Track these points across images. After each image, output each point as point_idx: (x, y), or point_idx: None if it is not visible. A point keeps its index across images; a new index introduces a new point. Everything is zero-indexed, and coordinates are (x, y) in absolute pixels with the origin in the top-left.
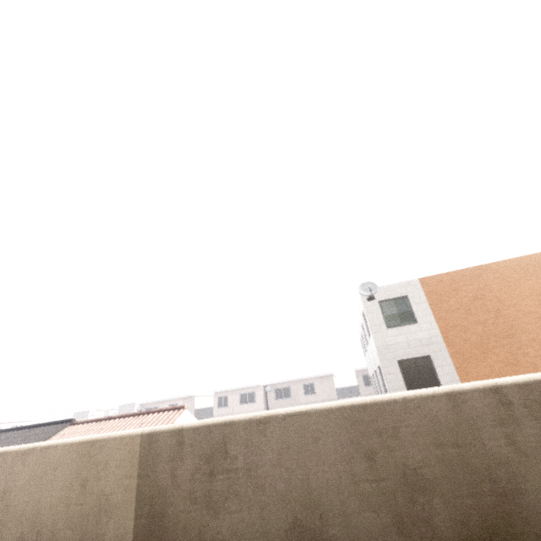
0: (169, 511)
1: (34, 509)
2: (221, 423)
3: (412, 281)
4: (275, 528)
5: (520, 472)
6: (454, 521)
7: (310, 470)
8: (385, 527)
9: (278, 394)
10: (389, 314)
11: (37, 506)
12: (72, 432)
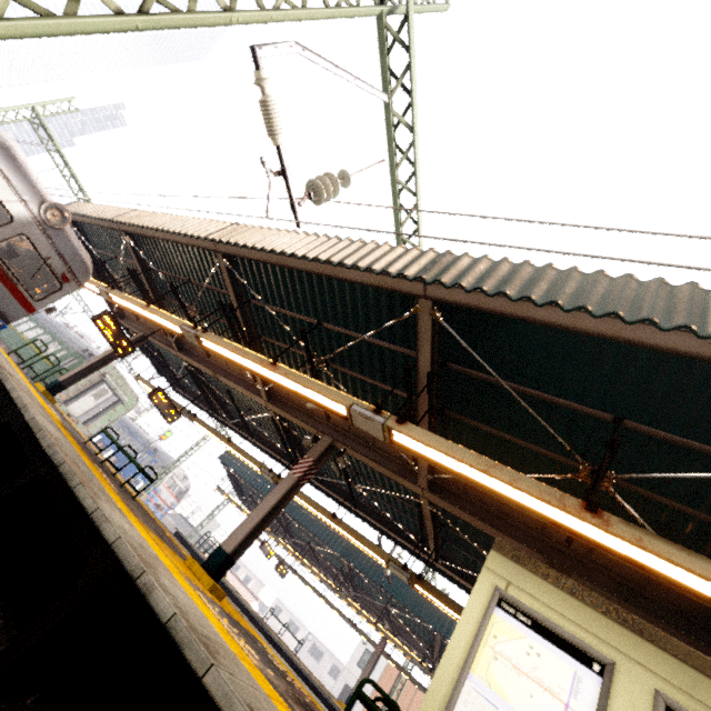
0: None
1: None
2: None
3: None
4: None
5: None
6: None
7: None
8: None
9: (313, 649)
10: (364, 659)
11: None
12: None
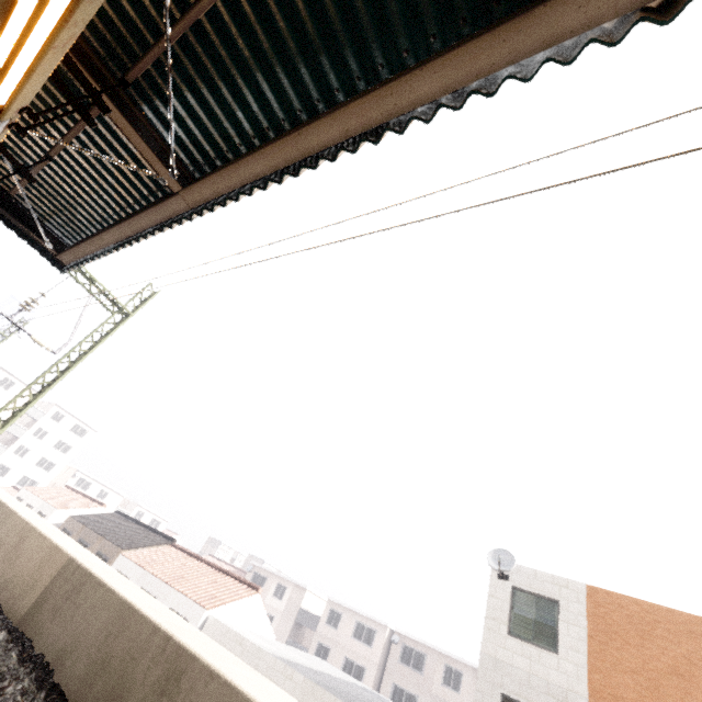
0: (45, 606)
1: (21, 568)
2: (92, 573)
3: (574, 583)
4: (58, 645)
5: (134, 691)
6: (97, 694)
7: (89, 625)
8: (80, 677)
9: (406, 655)
10: (521, 615)
11: (22, 567)
12: (166, 552)
